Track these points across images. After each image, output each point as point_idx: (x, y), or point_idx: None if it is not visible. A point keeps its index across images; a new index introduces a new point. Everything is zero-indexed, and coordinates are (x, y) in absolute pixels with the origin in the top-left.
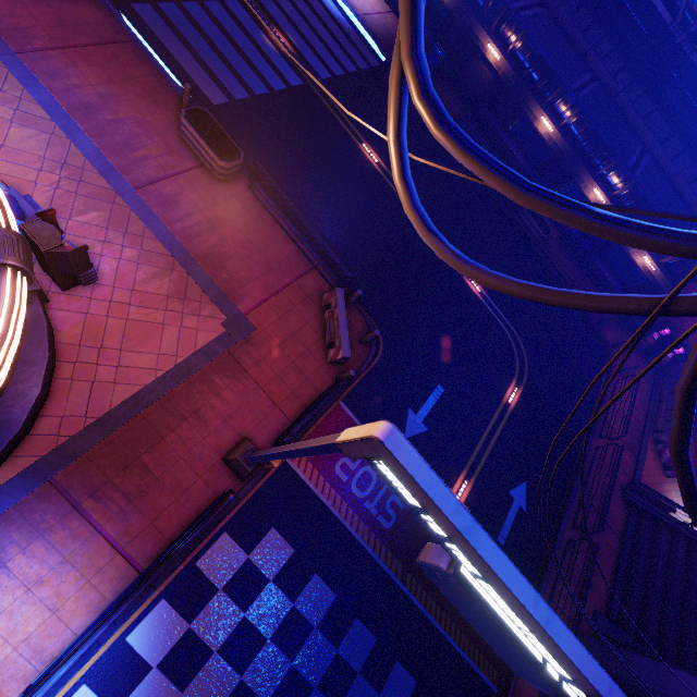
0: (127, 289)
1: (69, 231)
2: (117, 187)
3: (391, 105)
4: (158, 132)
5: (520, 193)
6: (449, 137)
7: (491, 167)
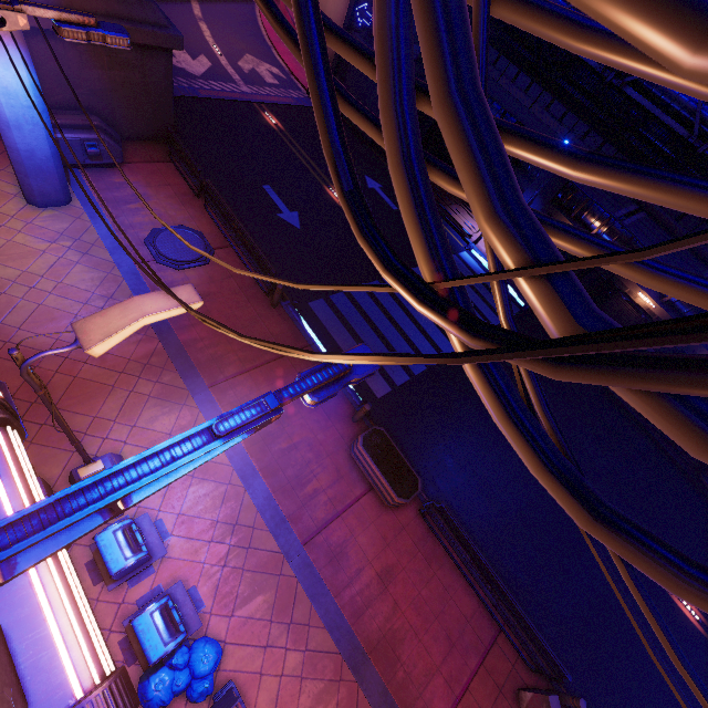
0: None
1: (229, 637)
2: (285, 548)
3: None
4: (328, 452)
5: None
6: None
7: None
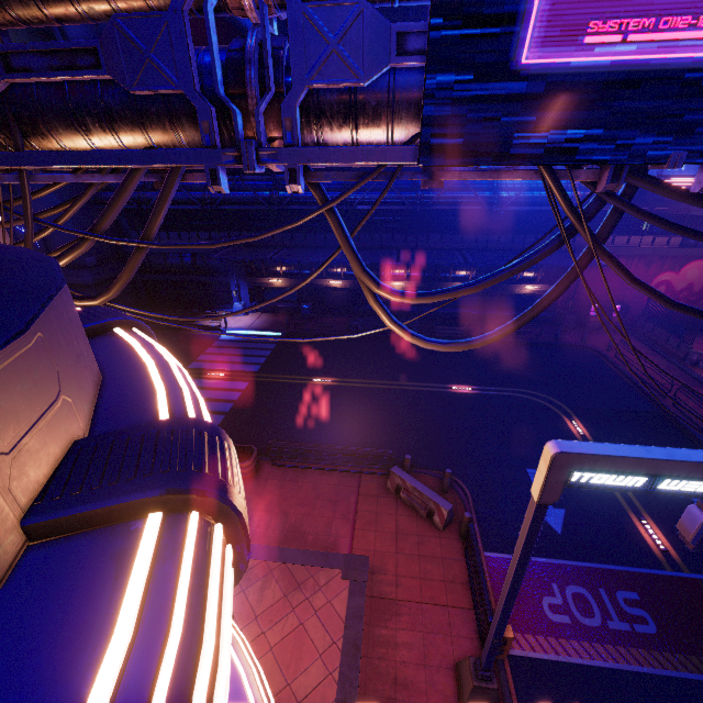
0: (251, 620)
1: None
2: None
3: (379, 312)
4: None
5: (472, 288)
6: (421, 298)
7: (450, 291)
